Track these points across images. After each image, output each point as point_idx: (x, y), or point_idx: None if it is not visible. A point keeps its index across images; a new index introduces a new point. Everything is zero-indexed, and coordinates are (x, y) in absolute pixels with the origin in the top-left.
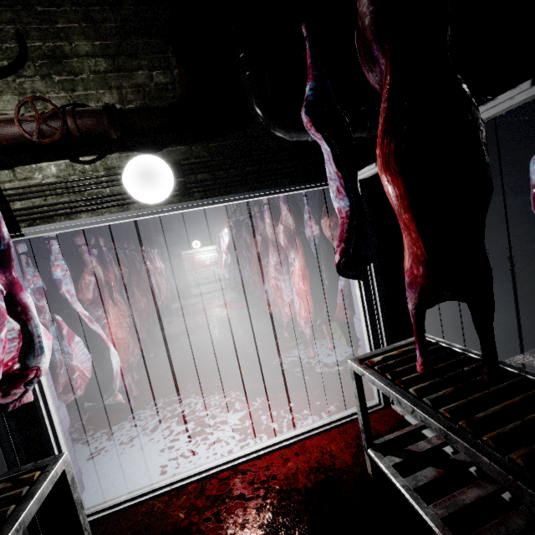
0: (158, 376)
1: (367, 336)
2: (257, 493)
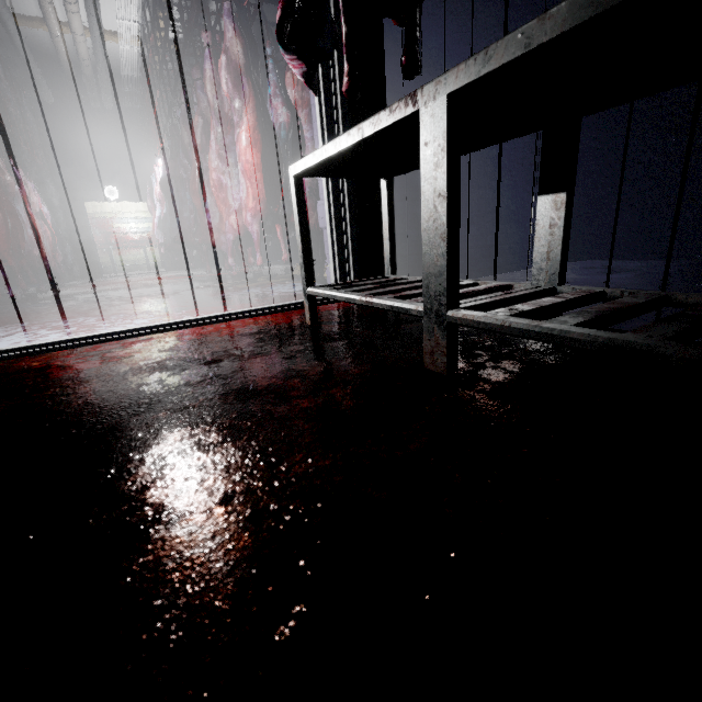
0: (25, 314)
1: (327, 205)
2: (159, 344)
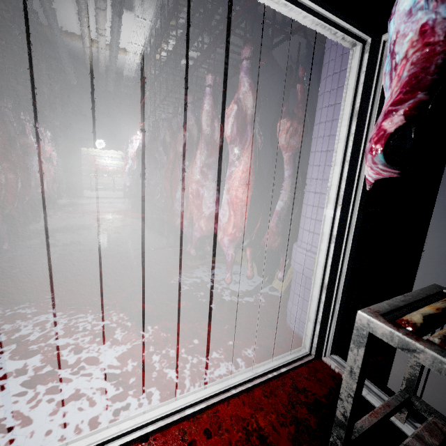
0: (8, 275)
1: (323, 271)
2: None
